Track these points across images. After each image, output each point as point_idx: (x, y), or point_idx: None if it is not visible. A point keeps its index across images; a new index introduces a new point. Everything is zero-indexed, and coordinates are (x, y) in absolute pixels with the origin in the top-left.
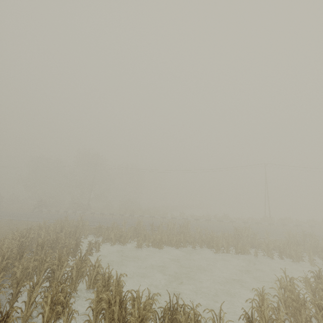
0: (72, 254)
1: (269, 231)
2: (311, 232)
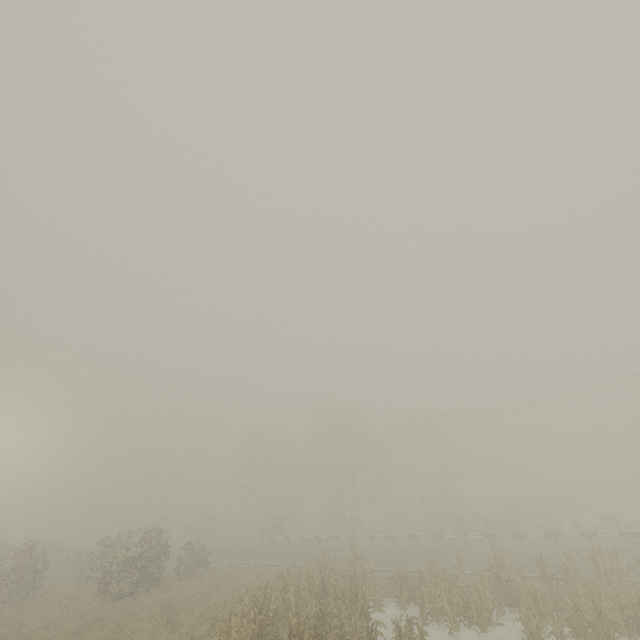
0: None
1: None
2: None
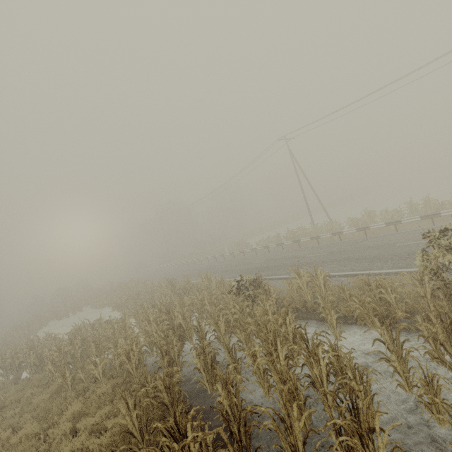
0: (57, 319)
1: (231, 265)
2: (285, 255)
